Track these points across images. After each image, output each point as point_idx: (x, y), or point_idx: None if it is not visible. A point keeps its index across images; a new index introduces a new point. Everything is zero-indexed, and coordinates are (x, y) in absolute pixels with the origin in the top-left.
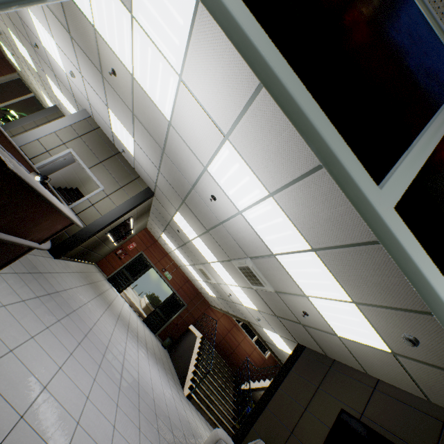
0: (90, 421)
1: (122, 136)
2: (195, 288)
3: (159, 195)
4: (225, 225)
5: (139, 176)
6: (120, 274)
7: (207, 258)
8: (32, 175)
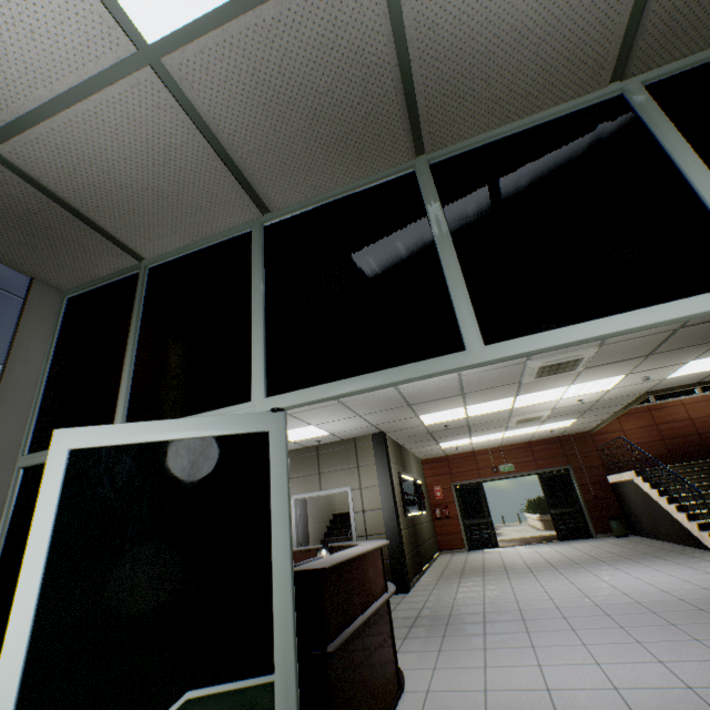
0: (626, 678)
1: (303, 435)
2: (547, 440)
3: (387, 427)
4: (464, 374)
5: (354, 439)
6: (470, 530)
7: (503, 408)
8: (319, 555)
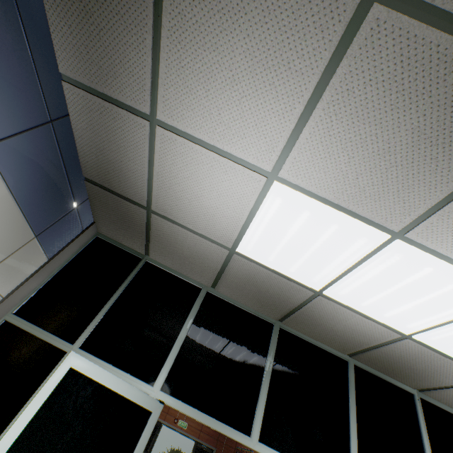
0: None
1: None
2: None
3: None
4: None
5: None
6: None
7: None
8: None
